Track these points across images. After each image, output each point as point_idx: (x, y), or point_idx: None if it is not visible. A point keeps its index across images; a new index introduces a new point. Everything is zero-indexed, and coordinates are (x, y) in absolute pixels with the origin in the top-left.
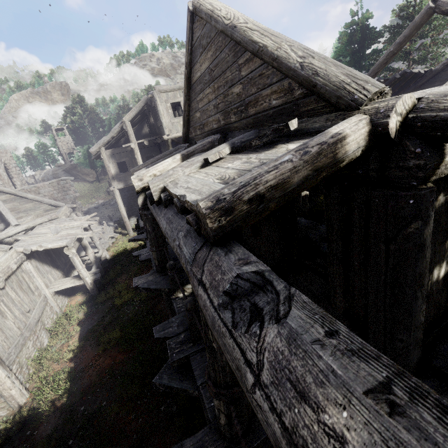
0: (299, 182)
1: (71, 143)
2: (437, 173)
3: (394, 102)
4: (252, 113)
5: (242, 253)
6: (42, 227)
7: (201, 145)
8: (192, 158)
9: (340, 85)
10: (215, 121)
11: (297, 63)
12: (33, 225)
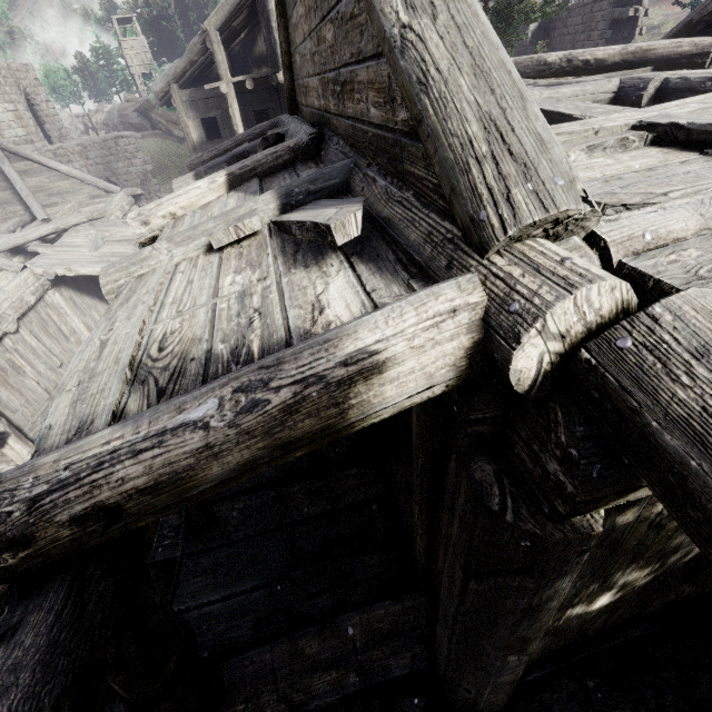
0: (228, 475)
1: (147, 54)
2: (619, 501)
3: (549, 299)
4: (349, 111)
5: (17, 657)
6: (76, 234)
7: (271, 154)
8: (234, 196)
9: (460, 156)
10: (315, 91)
11: (395, 23)
12: (65, 226)
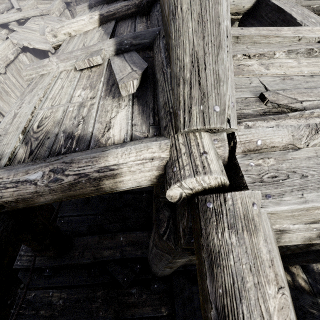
0: (48, 201)
1: None
2: None
3: (185, 174)
4: None
5: None
6: (33, 22)
7: (124, 6)
8: (99, 31)
9: (177, 74)
10: None
11: None
12: (28, 16)
